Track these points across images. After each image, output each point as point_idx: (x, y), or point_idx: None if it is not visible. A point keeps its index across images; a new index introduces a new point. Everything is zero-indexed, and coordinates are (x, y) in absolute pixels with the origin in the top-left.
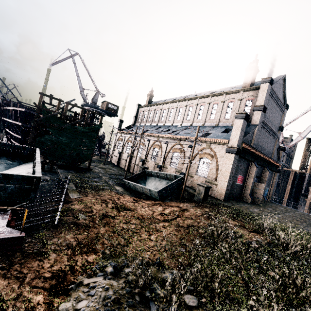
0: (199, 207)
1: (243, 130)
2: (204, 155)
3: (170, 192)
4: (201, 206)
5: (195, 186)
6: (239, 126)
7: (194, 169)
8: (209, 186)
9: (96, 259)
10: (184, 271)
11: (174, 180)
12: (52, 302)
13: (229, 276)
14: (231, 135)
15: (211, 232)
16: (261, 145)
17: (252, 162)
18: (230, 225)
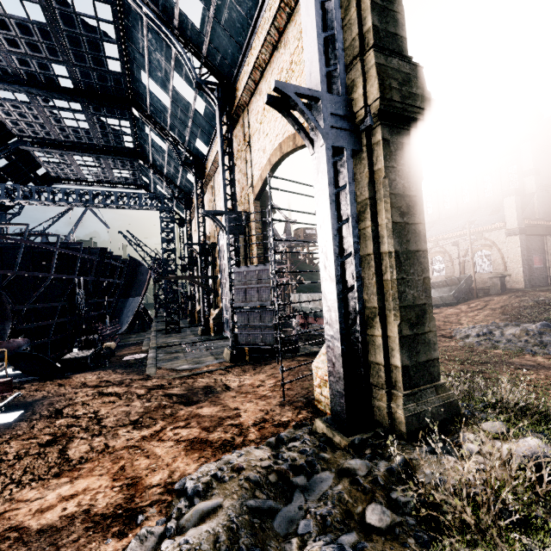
0: (502, 295)
1: (518, 206)
2: (478, 248)
3: (463, 293)
4: (503, 294)
5: (480, 286)
6: (512, 204)
7: (471, 268)
8: (502, 275)
9: (450, 331)
10: (516, 321)
11: (462, 281)
12: (452, 339)
13: (550, 315)
14: (506, 217)
15: (524, 302)
16: (550, 212)
17: (546, 236)
18: (541, 294)
